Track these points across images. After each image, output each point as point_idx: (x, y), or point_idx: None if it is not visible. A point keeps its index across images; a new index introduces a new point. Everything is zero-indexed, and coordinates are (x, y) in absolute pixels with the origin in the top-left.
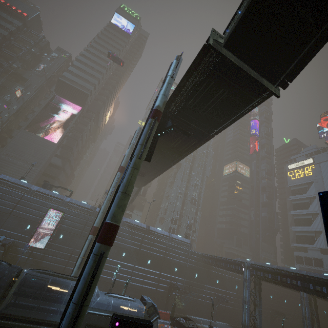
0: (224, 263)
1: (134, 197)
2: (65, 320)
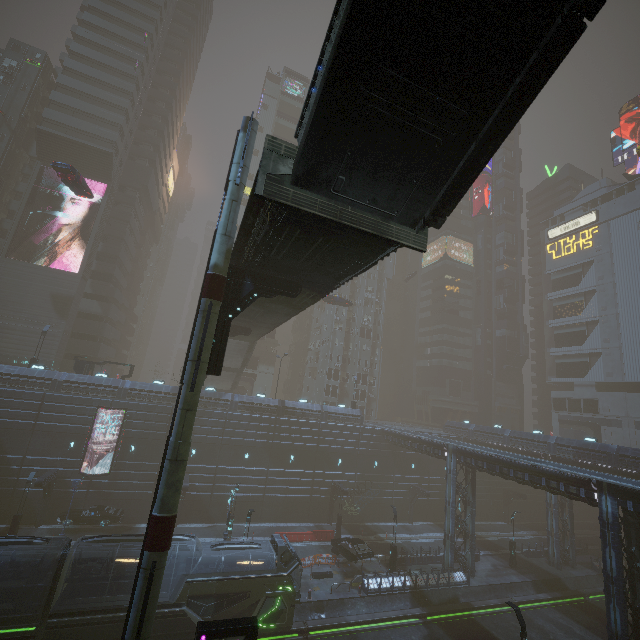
0: (417, 444)
1: (248, 356)
2: None
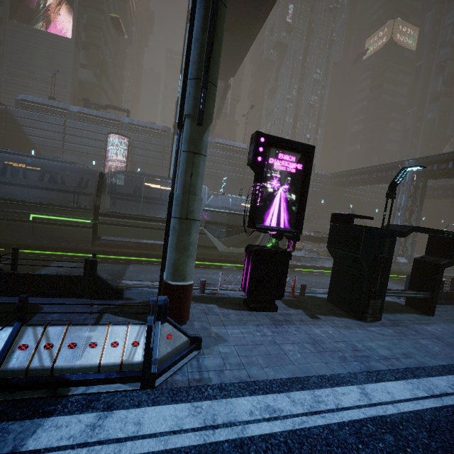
0: (367, 174)
1: (221, 105)
2: (187, 104)
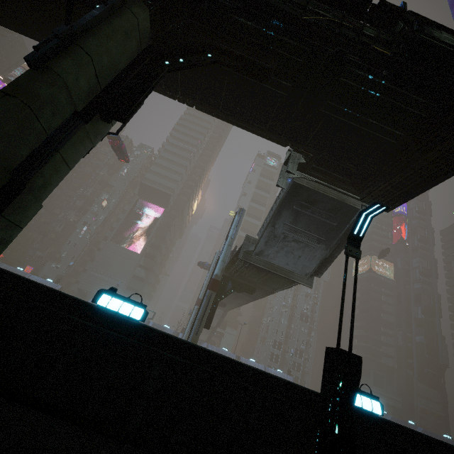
0: None
1: (221, 319)
2: None
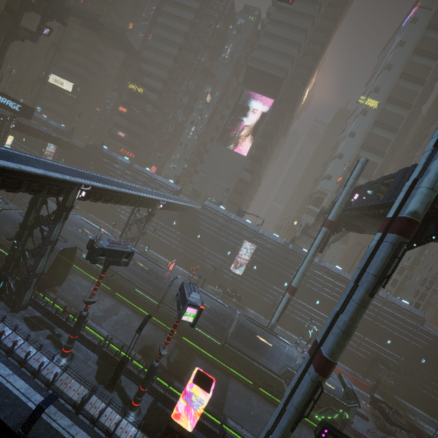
0: None
1: (338, 238)
2: (289, 415)
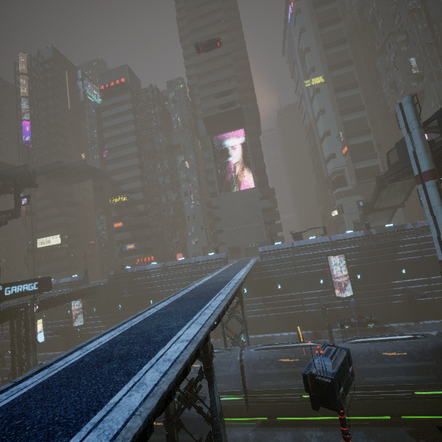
0: None
1: (409, 191)
2: None
